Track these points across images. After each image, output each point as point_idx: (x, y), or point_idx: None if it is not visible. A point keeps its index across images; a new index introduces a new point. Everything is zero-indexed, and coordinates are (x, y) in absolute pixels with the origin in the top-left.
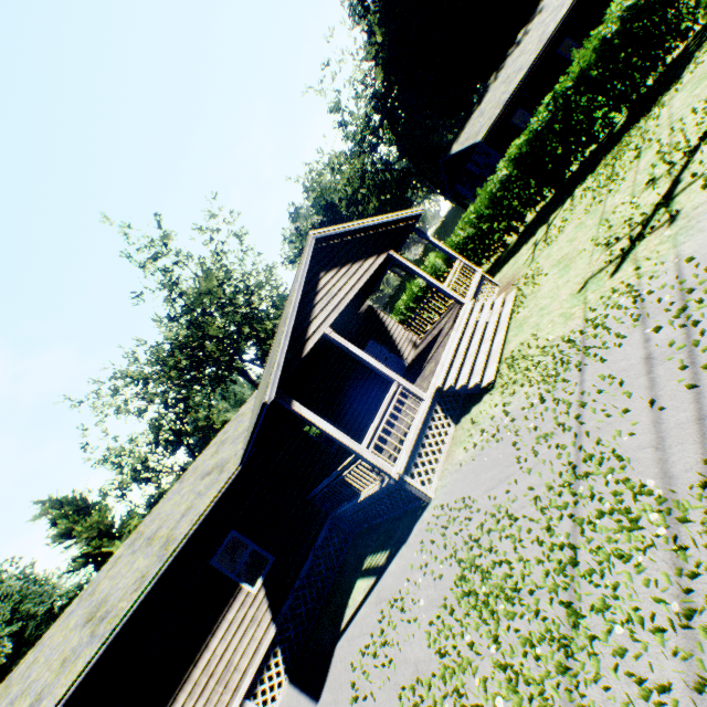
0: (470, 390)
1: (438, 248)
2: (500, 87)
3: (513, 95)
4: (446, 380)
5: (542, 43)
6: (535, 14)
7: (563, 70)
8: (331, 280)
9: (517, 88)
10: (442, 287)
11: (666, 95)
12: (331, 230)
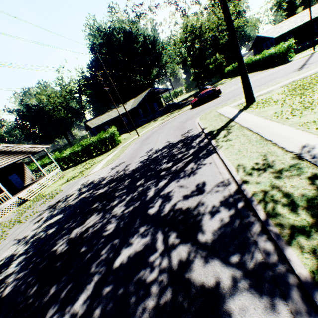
0: (26, 199)
1: (50, 157)
2: (107, 116)
3: (107, 121)
4: (23, 195)
5: (118, 115)
6: (125, 103)
7: (122, 123)
8: (2, 158)
9: (109, 120)
10: (42, 170)
11: (104, 154)
12: (11, 145)
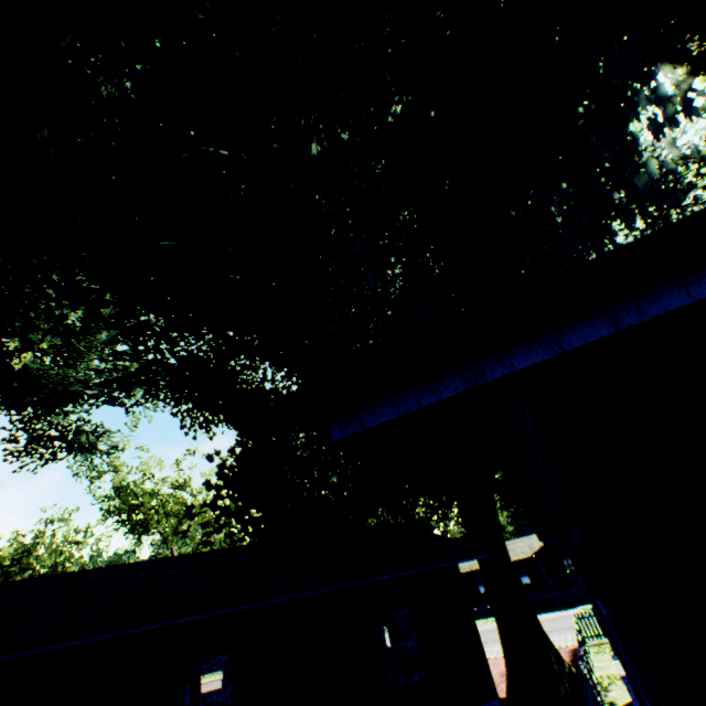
0: None
1: None
2: None
3: None
4: None
5: None
6: None
7: None
8: None
9: None
10: None
11: None
12: None
